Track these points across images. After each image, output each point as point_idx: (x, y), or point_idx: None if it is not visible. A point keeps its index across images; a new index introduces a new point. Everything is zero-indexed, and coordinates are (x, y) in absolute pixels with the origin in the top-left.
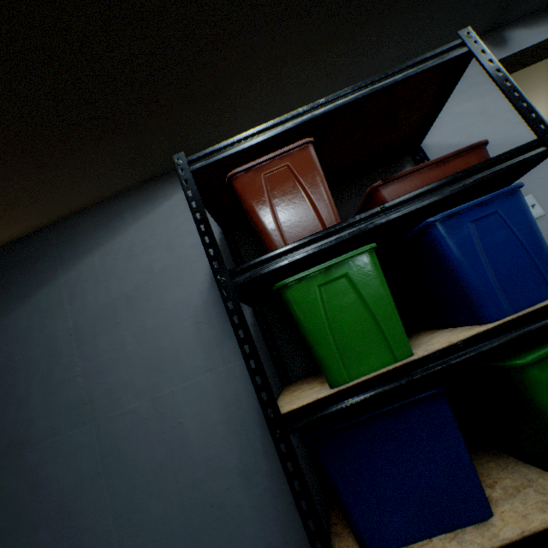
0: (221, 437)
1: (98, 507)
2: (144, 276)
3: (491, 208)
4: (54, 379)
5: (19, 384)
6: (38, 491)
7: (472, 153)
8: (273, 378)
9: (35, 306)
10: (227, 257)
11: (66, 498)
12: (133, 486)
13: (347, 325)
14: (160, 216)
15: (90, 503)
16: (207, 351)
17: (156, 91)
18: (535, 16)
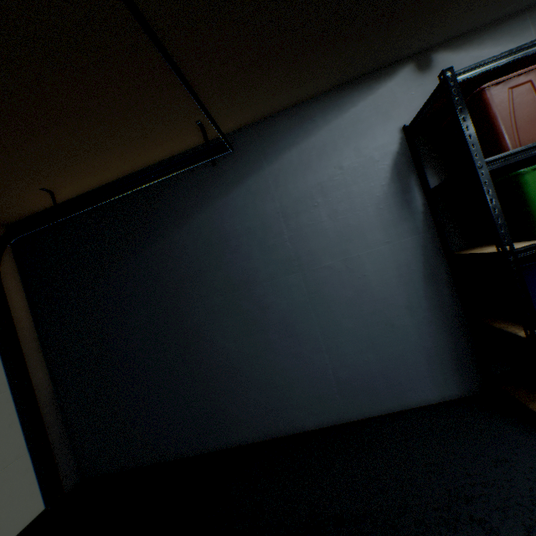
0: (394, 286)
1: (308, 321)
2: (334, 171)
3: None
4: (268, 243)
5: (242, 245)
6: (265, 311)
7: None
8: (435, 250)
9: (247, 191)
10: (405, 159)
11: (285, 316)
12: (331, 311)
13: None
14: (347, 121)
15: (301, 319)
16: (386, 230)
17: (407, 4)
18: None
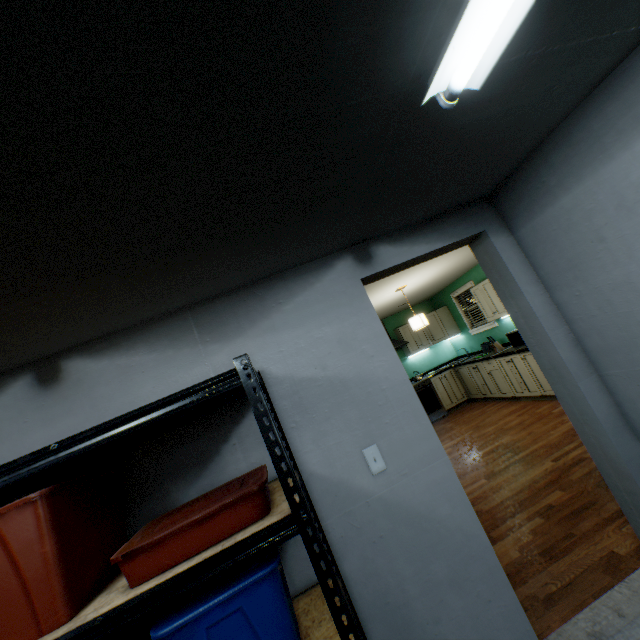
0: None
1: None
2: None
3: (235, 603)
4: None
5: None
6: None
7: (244, 500)
8: None
9: None
10: None
11: None
12: None
13: None
14: None
15: None
16: None
17: None
18: (401, 232)
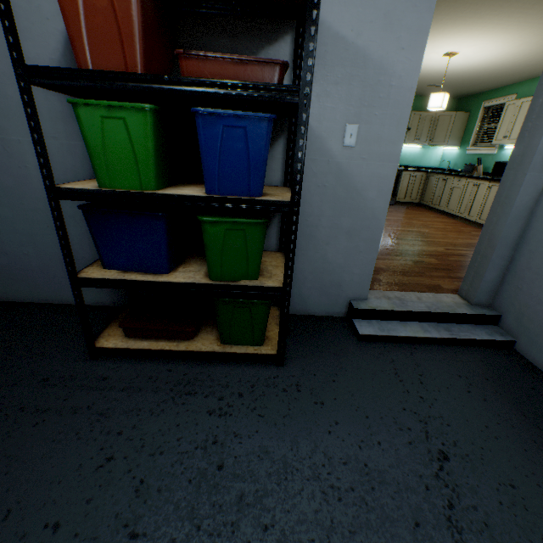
0: None
1: None
2: None
3: (243, 123)
4: None
5: None
6: None
7: (270, 68)
8: None
9: None
10: None
11: None
12: None
13: (116, 155)
14: None
15: None
16: (54, 121)
17: None
18: None
